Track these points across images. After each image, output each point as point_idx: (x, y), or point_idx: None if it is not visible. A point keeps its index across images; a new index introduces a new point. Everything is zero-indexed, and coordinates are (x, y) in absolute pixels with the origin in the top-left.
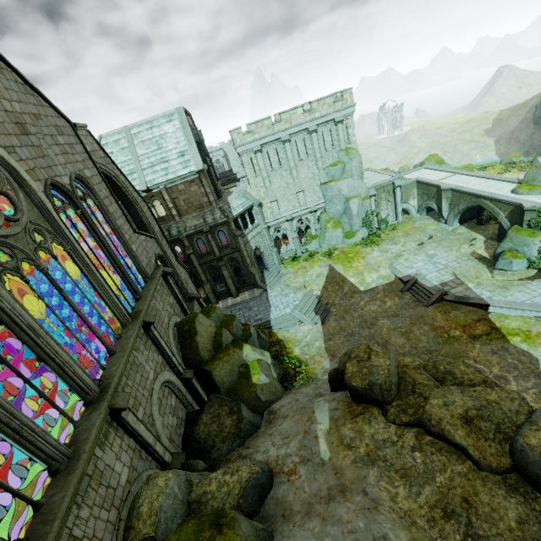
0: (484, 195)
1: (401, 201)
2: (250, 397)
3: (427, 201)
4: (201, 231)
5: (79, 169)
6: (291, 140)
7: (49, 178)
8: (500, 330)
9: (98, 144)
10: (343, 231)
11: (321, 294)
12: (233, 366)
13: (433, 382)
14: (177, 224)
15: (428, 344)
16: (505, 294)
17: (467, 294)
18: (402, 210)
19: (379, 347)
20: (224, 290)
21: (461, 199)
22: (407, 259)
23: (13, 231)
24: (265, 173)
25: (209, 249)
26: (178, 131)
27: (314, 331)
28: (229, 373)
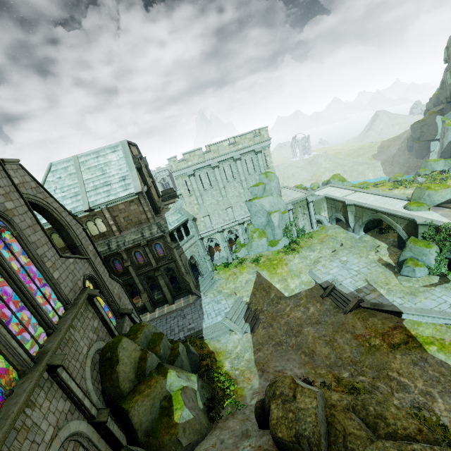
0: (382, 211)
1: (314, 213)
2: (170, 442)
3: (335, 213)
4: (139, 244)
5: None
6: (219, 166)
7: None
8: (415, 338)
9: (31, 175)
10: (267, 240)
11: (250, 301)
12: (154, 400)
13: (365, 432)
14: (117, 239)
15: (352, 354)
16: (414, 301)
17: (380, 301)
18: (316, 220)
19: (306, 357)
20: (161, 297)
21: (364, 212)
22: (324, 265)
23: None
24: (198, 193)
25: (146, 261)
26: (121, 159)
27: (243, 341)
28: (149, 410)
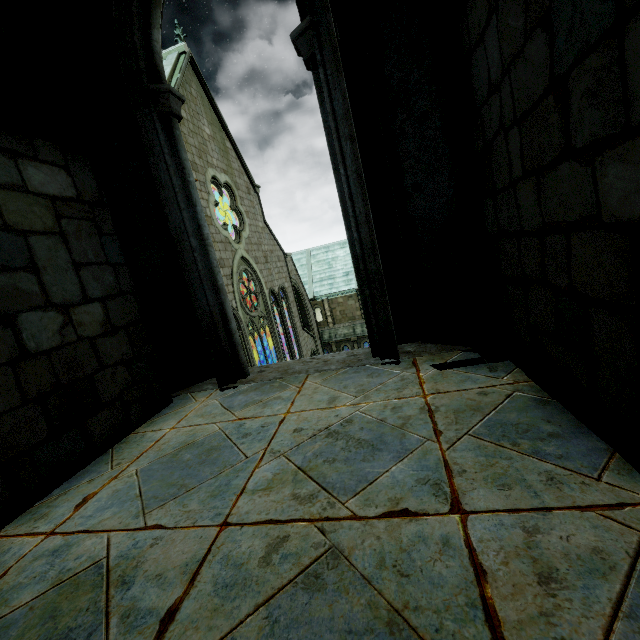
0: None
1: None
2: None
3: None
4: (349, 339)
5: (283, 282)
6: None
7: (272, 288)
8: None
9: (294, 266)
10: None
11: None
12: None
13: None
14: (330, 330)
15: None
16: None
17: None
18: None
19: None
20: None
21: None
22: None
23: (255, 314)
24: None
25: None
26: (348, 256)
27: None
28: None
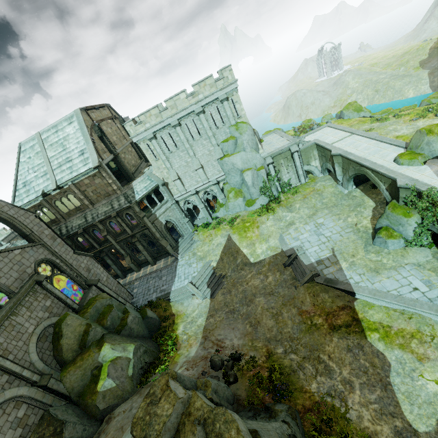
0: (366, 165)
1: (301, 164)
2: (92, 405)
3: (325, 163)
4: (111, 216)
5: None
6: (181, 124)
7: None
8: (360, 322)
9: None
10: (244, 199)
11: (217, 265)
12: (86, 370)
13: None
14: (91, 211)
15: (292, 330)
16: (373, 280)
17: (337, 277)
18: (305, 171)
19: (250, 328)
20: (145, 259)
21: (350, 165)
22: (297, 228)
23: None
24: (164, 156)
25: (122, 229)
26: (78, 132)
27: (202, 306)
28: (80, 378)
